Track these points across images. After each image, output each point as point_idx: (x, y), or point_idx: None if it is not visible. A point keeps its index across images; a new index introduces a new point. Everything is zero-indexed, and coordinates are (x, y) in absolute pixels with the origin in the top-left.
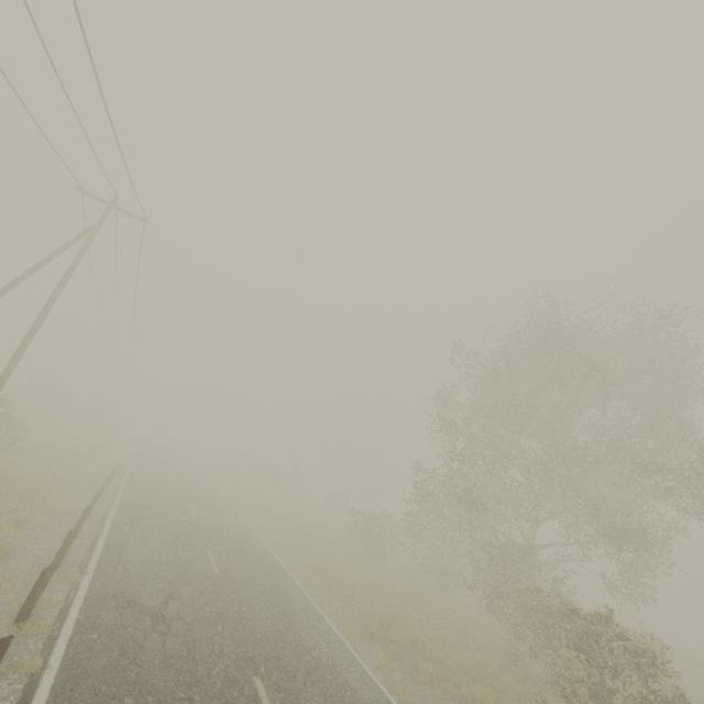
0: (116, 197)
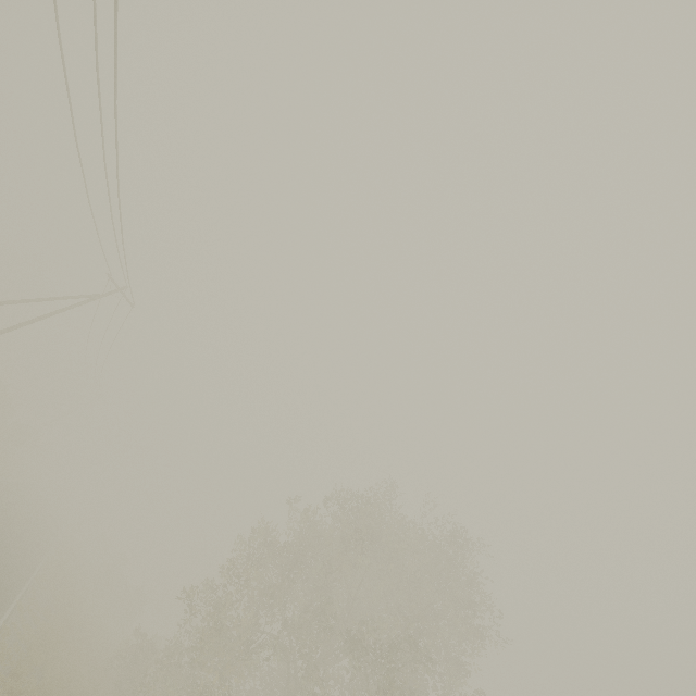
0: (126, 287)
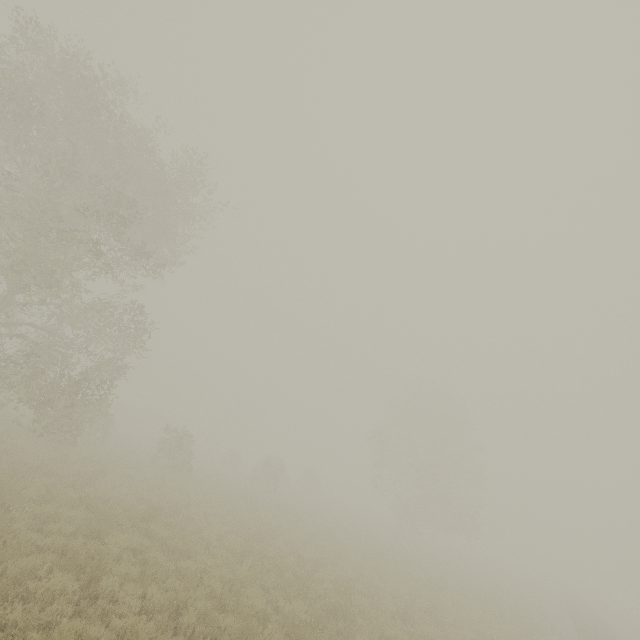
0: None
